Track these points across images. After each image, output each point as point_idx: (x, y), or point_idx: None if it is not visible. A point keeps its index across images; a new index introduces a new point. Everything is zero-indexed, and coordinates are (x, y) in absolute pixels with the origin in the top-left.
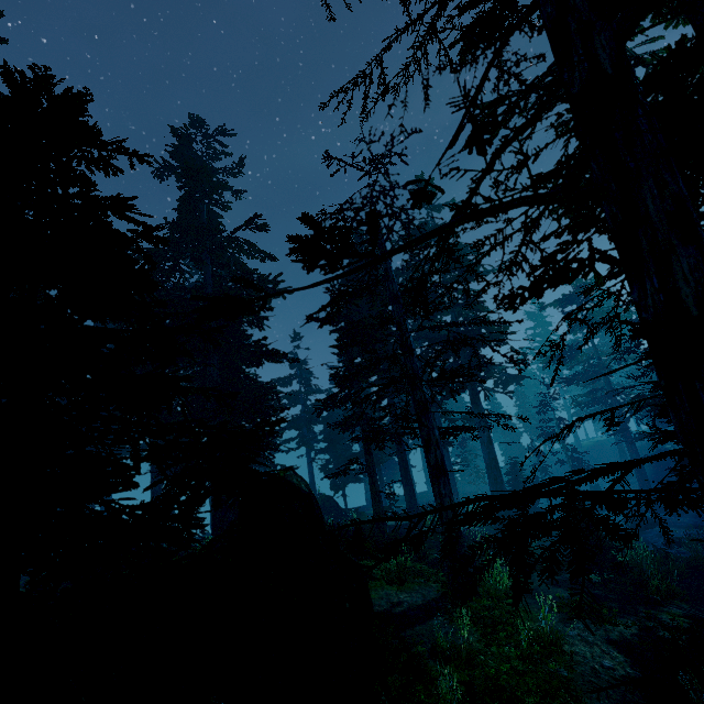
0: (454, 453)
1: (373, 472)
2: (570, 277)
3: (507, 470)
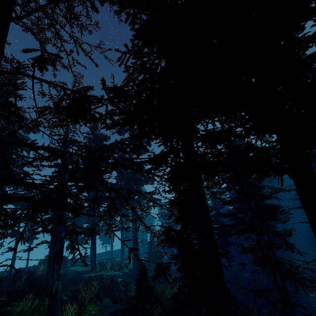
0: (141, 229)
1: (52, 248)
2: (110, 170)
3: (149, 242)
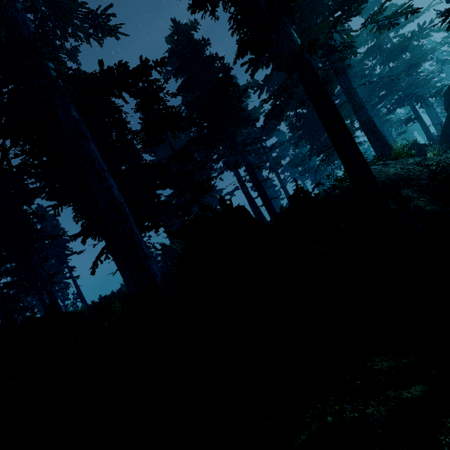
0: None
1: (422, 119)
2: None
3: None
